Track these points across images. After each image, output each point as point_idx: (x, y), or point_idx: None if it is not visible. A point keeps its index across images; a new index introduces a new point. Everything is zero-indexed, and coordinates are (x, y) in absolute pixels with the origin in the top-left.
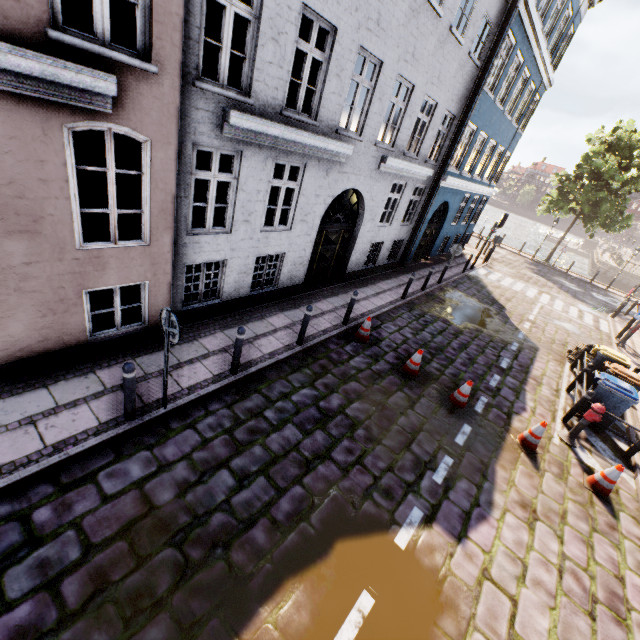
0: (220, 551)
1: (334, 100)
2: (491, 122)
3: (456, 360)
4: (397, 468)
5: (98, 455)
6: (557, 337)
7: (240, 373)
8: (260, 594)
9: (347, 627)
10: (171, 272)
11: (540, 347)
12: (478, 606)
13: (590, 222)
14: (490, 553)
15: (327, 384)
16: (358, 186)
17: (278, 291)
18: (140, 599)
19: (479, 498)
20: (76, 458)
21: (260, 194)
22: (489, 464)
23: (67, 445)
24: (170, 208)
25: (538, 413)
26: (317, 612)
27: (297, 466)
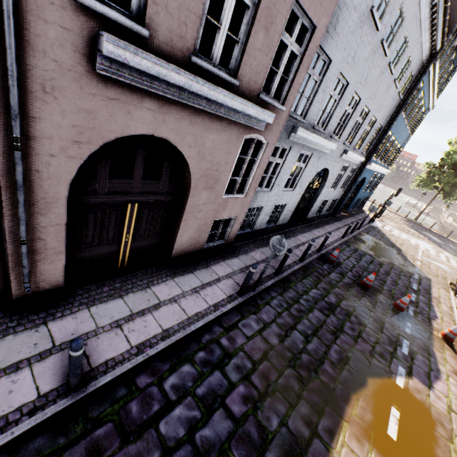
0: (314, 374)
1: (335, 120)
2: (399, 130)
3: (386, 281)
4: (381, 342)
5: (232, 314)
6: (439, 273)
7: (279, 276)
8: (343, 399)
9: (391, 423)
10: (246, 212)
11: (431, 278)
12: (453, 424)
13: (448, 197)
14: (448, 397)
15: (324, 288)
16: (328, 166)
17: (276, 226)
18: (289, 392)
19: (431, 366)
20: (223, 314)
21: (289, 170)
22: (429, 347)
23: (219, 306)
24: (259, 177)
25: (445, 320)
26: (374, 413)
27: (330, 334)
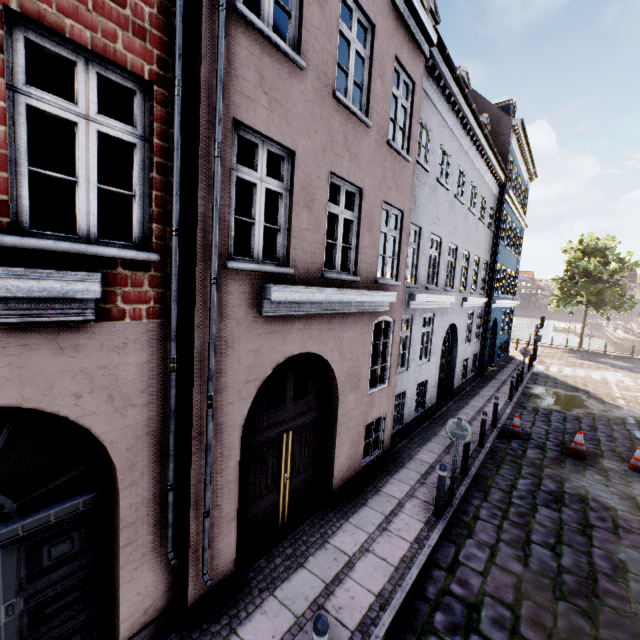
0: (595, 600)
1: (442, 273)
2: (505, 258)
3: (600, 439)
4: None
5: (443, 546)
6: None
7: (468, 474)
8: None
9: None
10: (393, 404)
11: None
12: None
13: (600, 308)
14: None
15: (530, 473)
16: (454, 320)
17: (425, 411)
18: (581, 637)
19: None
20: (433, 550)
21: (418, 339)
22: None
23: (422, 540)
24: (396, 358)
25: None
26: None
27: (578, 535)
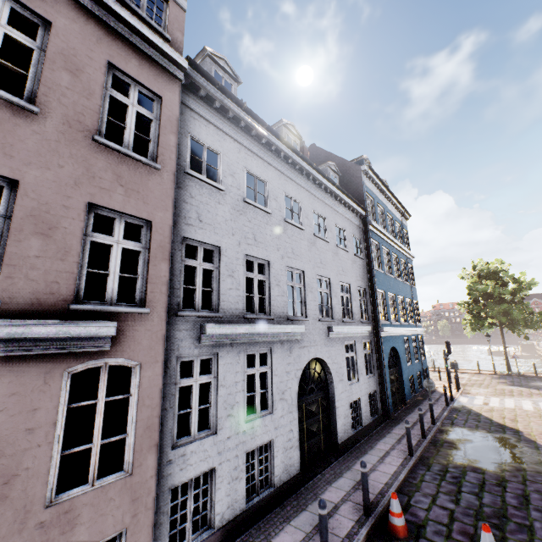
0: None
1: (279, 299)
2: (391, 285)
3: (533, 525)
4: None
5: None
6: None
7: None
8: None
9: None
10: (154, 504)
11: None
12: None
13: (514, 327)
14: None
15: None
16: (318, 354)
17: (276, 491)
18: None
19: None
20: None
21: (238, 385)
22: None
23: None
24: (155, 422)
25: None
26: None
27: None
